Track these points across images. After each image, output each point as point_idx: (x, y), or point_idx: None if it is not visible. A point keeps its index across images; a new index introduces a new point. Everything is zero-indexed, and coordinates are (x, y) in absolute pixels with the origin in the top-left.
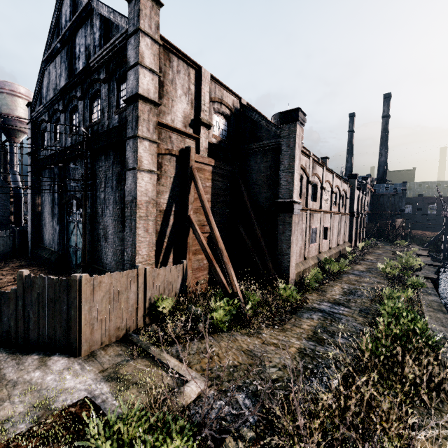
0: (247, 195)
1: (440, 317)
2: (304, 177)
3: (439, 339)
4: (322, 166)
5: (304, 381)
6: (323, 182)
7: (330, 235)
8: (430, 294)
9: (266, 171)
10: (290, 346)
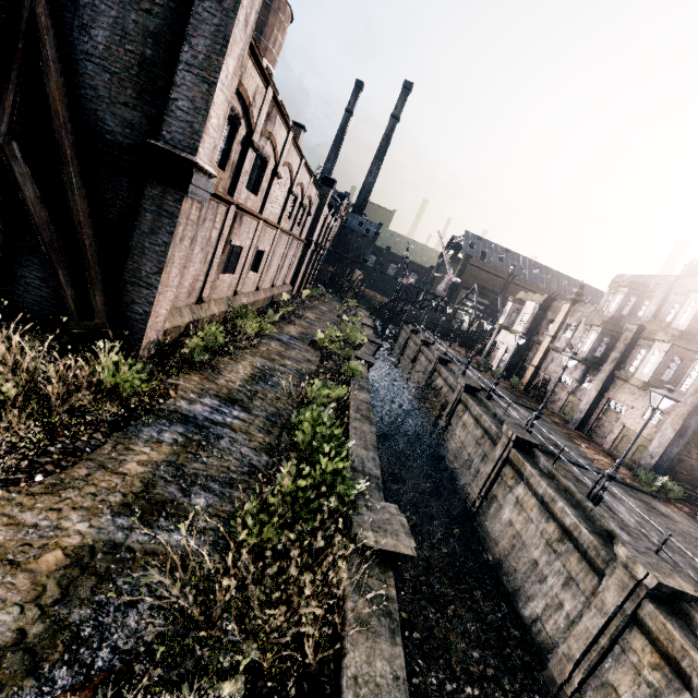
0: (62, 83)
1: (366, 431)
2: (243, 125)
3: (359, 491)
4: (288, 129)
5: (23, 696)
6: (281, 162)
7: (265, 267)
8: (363, 388)
9: (142, 43)
10: (48, 546)
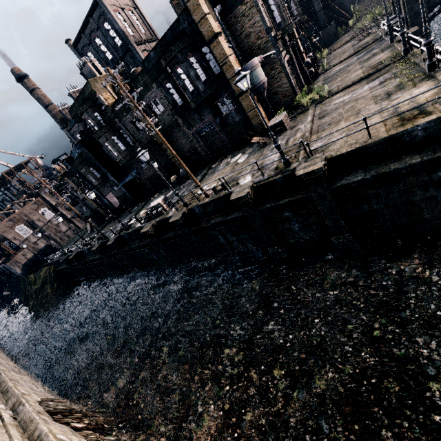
0: None
1: None
2: None
3: None
4: None
5: None
6: None
7: None
8: None
9: None
10: None
